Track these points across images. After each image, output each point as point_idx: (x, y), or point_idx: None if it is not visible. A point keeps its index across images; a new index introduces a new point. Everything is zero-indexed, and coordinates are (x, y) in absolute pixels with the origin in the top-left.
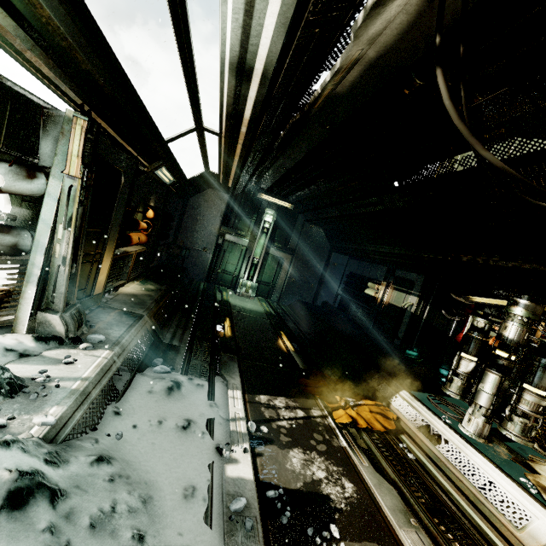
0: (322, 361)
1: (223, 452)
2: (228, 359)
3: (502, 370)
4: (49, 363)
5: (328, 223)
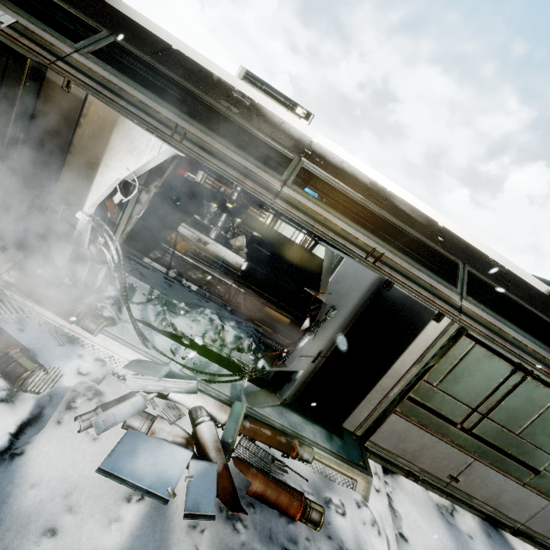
0: None
1: (186, 285)
2: None
3: (229, 212)
4: (133, 291)
5: (58, 24)
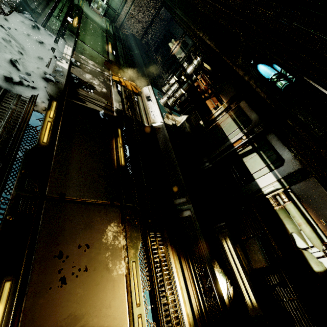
0: (124, 64)
1: (57, 58)
2: (70, 35)
3: (179, 83)
4: None
5: None
